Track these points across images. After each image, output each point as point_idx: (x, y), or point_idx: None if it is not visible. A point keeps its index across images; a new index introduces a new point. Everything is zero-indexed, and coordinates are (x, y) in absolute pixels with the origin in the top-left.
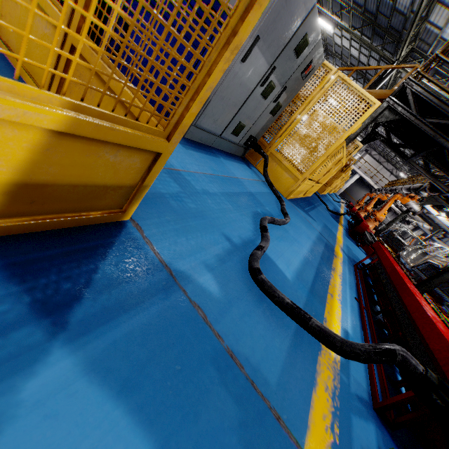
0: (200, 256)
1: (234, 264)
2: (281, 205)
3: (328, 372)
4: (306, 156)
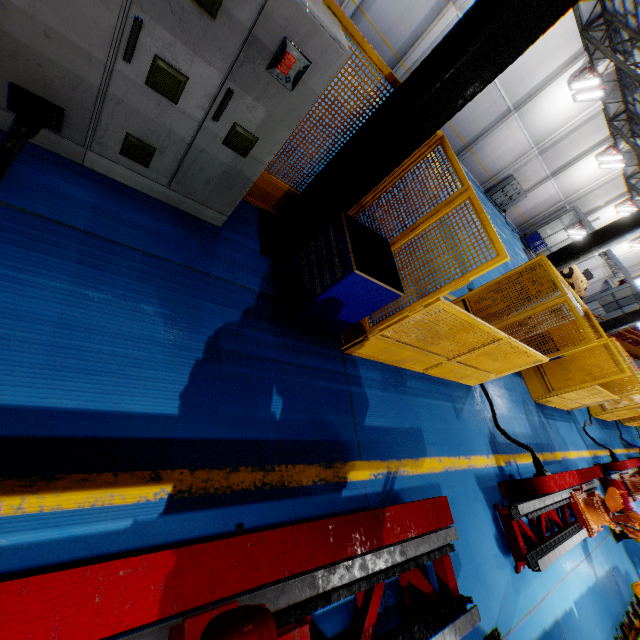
0: (576, 421)
1: (580, 426)
2: (590, 418)
3: (594, 453)
4: (611, 403)
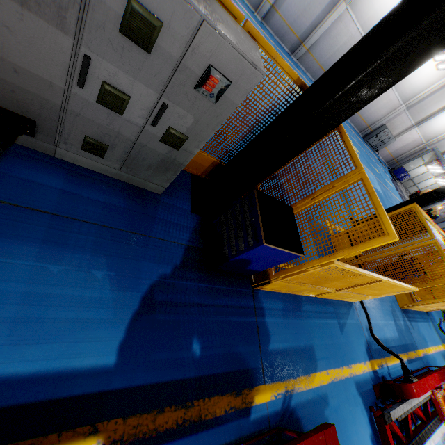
0: (432, 320)
1: (435, 324)
2: (443, 316)
3: None
4: None
